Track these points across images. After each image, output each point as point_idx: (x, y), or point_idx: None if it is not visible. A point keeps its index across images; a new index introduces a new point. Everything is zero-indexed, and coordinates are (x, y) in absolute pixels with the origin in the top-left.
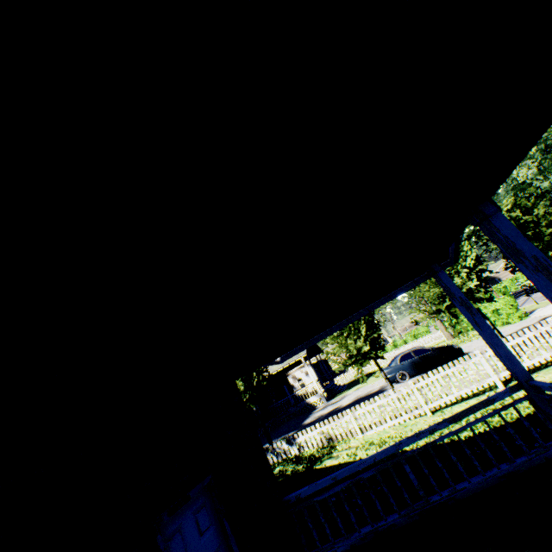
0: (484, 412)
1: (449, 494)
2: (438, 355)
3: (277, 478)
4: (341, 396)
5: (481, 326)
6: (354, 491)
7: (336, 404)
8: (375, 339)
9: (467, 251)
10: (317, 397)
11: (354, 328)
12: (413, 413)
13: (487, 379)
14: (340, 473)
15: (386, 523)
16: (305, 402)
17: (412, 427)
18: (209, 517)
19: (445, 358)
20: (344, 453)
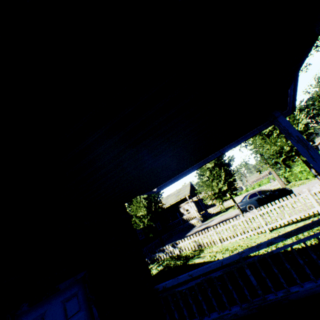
0: (309, 232)
1: (284, 295)
2: (275, 194)
3: (164, 268)
4: (211, 219)
5: (316, 159)
6: (206, 286)
7: (207, 224)
8: (231, 182)
9: (299, 120)
10: (196, 220)
11: (217, 175)
12: (256, 231)
13: (312, 209)
14: (195, 272)
15: (230, 312)
16: (189, 222)
17: (256, 240)
18: (79, 304)
19: (280, 196)
20: (208, 255)
